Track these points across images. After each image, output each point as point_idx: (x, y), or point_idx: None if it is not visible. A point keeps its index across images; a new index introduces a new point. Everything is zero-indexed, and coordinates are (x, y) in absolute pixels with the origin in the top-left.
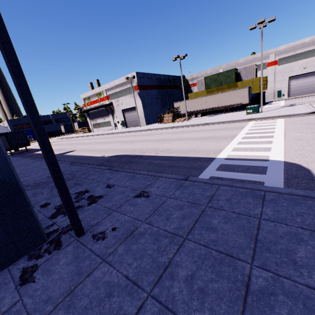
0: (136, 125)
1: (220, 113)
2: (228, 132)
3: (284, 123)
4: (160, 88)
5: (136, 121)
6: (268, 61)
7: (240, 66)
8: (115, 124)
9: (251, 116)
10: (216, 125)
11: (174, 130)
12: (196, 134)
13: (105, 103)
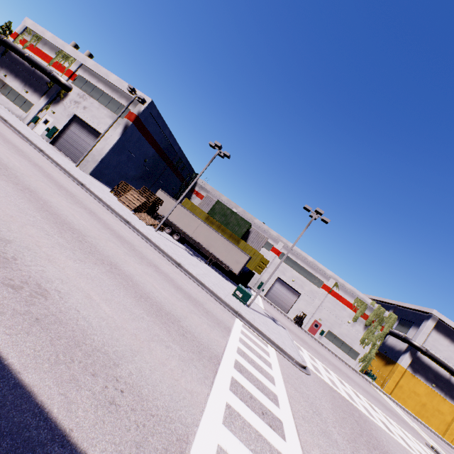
0: (73, 158)
1: (200, 256)
2: (207, 325)
3: (281, 370)
4: (161, 156)
5: (80, 153)
6: (275, 246)
7: (253, 225)
8: (37, 119)
9: (238, 305)
10: (191, 281)
11: (123, 230)
12: (154, 279)
13: (58, 76)
